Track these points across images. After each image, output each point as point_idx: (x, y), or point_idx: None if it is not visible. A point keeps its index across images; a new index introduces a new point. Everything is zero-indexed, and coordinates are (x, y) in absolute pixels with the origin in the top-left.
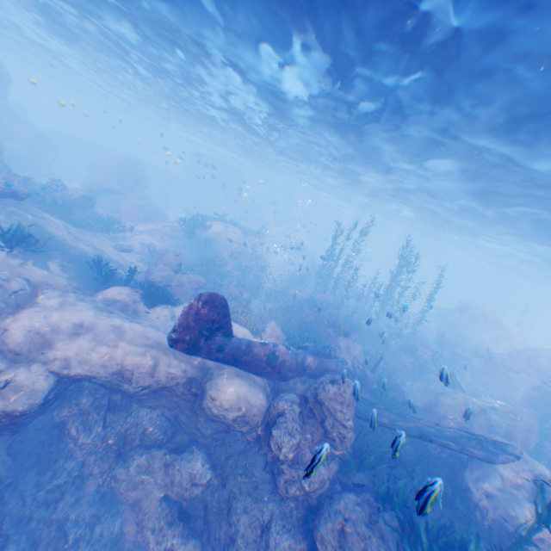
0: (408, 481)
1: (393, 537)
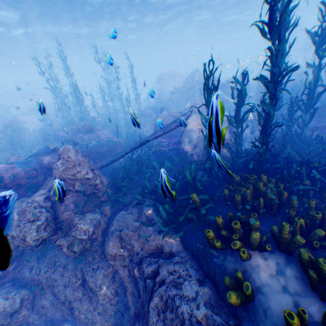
0: (158, 174)
1: (153, 211)
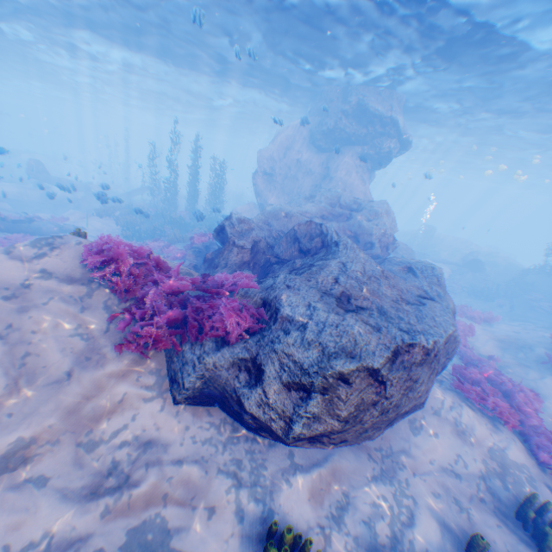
0: None
1: None
